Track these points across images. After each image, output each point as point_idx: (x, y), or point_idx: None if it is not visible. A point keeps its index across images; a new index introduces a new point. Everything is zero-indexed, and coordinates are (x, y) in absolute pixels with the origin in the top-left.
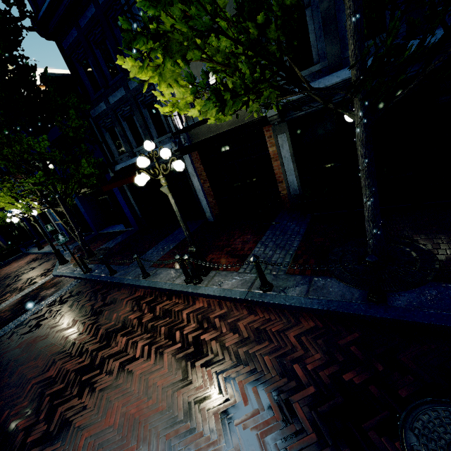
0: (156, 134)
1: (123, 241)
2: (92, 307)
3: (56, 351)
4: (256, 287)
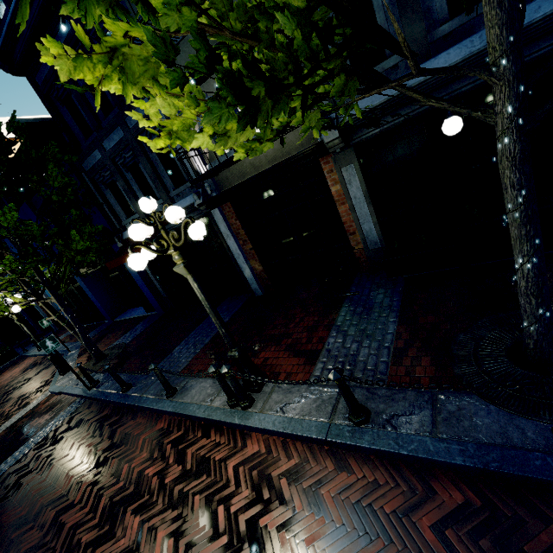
0: (171, 184)
1: (143, 332)
2: (95, 451)
3: (34, 543)
4: (342, 414)
